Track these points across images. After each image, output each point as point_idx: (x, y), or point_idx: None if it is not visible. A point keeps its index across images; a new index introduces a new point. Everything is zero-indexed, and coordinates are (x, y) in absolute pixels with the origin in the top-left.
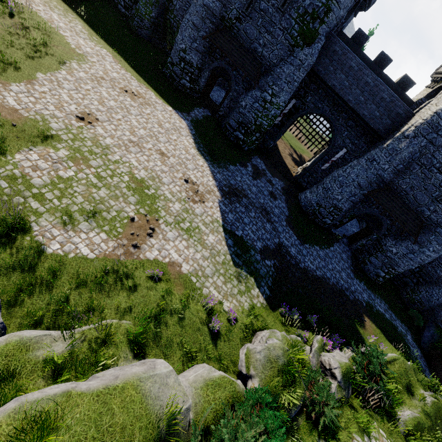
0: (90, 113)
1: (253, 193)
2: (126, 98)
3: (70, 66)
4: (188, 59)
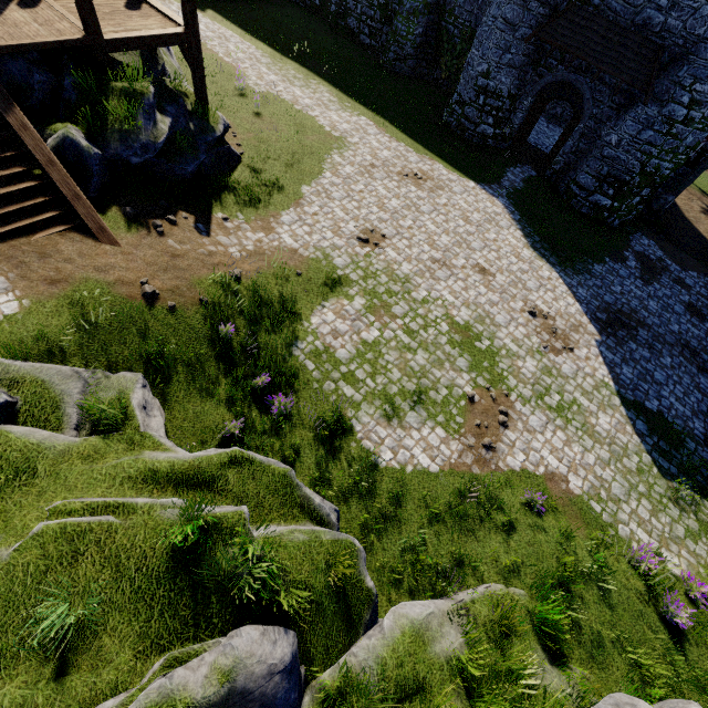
0: (373, 229)
1: (652, 313)
2: (409, 187)
3: (332, 162)
4: (493, 86)
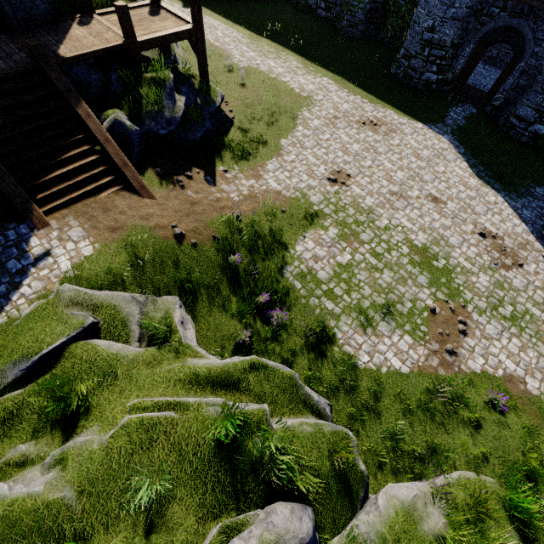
0: (339, 170)
1: None
2: (367, 133)
3: (303, 117)
4: (438, 38)
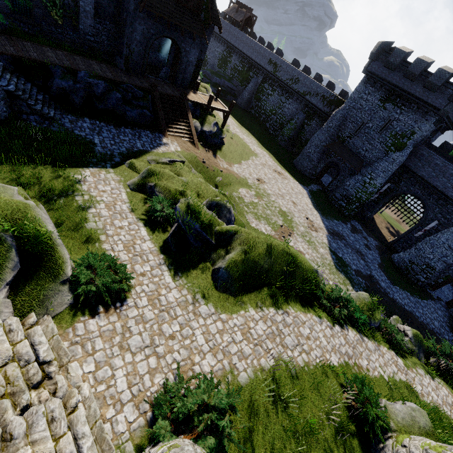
0: (261, 179)
1: (350, 239)
2: (276, 174)
3: (252, 158)
4: (312, 157)
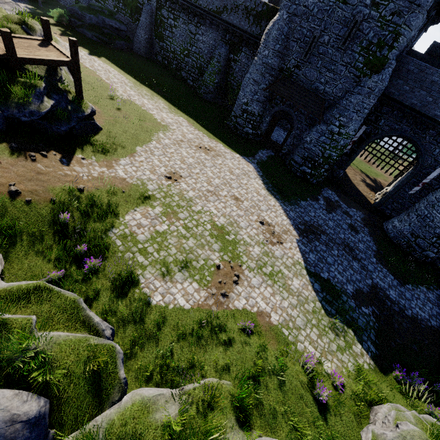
0: (175, 172)
1: (330, 227)
2: (201, 153)
3: (158, 136)
4: (250, 109)
